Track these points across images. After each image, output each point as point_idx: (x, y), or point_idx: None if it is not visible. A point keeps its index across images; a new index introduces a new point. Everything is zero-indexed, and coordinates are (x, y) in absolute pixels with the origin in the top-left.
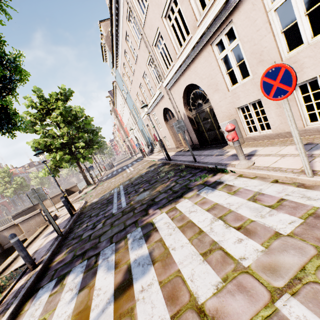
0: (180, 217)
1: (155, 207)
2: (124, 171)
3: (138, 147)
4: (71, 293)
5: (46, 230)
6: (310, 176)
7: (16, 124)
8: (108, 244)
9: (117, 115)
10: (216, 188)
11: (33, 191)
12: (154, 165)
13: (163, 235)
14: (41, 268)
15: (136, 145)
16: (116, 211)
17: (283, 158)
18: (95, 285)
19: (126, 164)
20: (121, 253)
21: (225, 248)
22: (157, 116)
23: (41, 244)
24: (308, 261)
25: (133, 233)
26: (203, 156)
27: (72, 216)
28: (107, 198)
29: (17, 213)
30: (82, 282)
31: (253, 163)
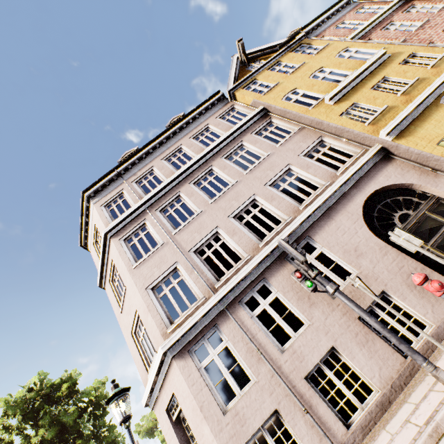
0: None
1: None
2: None
3: None
4: None
5: None
6: None
7: None
8: None
9: None
10: None
11: None
12: None
13: None
14: None
15: None
16: None
17: None
18: None
19: None
20: None
21: None
22: None
23: None
24: None
25: None
26: None
27: None
28: None
29: None
30: None
31: None
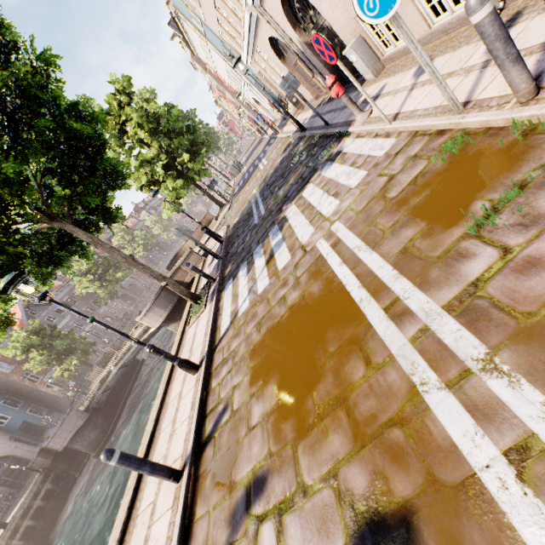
0: (303, 203)
1: (287, 203)
2: (256, 169)
3: (262, 120)
4: (244, 277)
5: (206, 263)
6: (389, 124)
7: (123, 174)
8: (257, 246)
9: (206, 67)
10: (334, 161)
11: (178, 230)
12: (289, 146)
13: (291, 222)
14: (219, 279)
15: (258, 119)
16: (258, 221)
17: (394, 97)
18: (255, 267)
19: (257, 156)
20: (266, 246)
21: (322, 212)
22: (266, 55)
23: (209, 271)
24: (353, 200)
25: (272, 231)
26: (338, 112)
27: (222, 243)
28: (247, 213)
29: (169, 265)
30: (248, 270)
31: (369, 115)
